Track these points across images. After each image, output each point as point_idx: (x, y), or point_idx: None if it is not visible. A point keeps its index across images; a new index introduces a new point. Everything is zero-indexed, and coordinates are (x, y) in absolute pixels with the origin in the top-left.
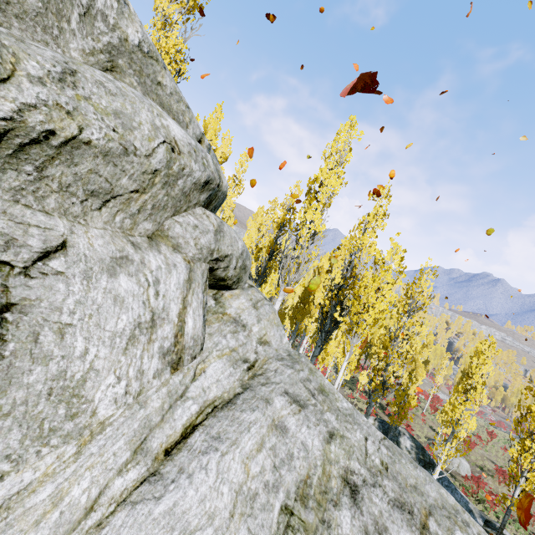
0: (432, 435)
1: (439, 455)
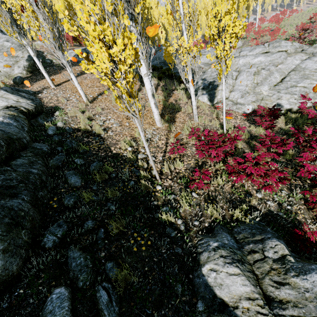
0: None
1: None
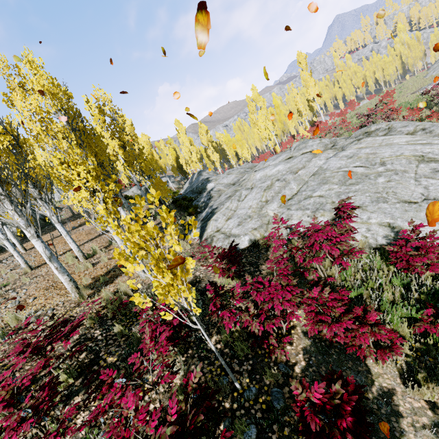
0: None
1: None
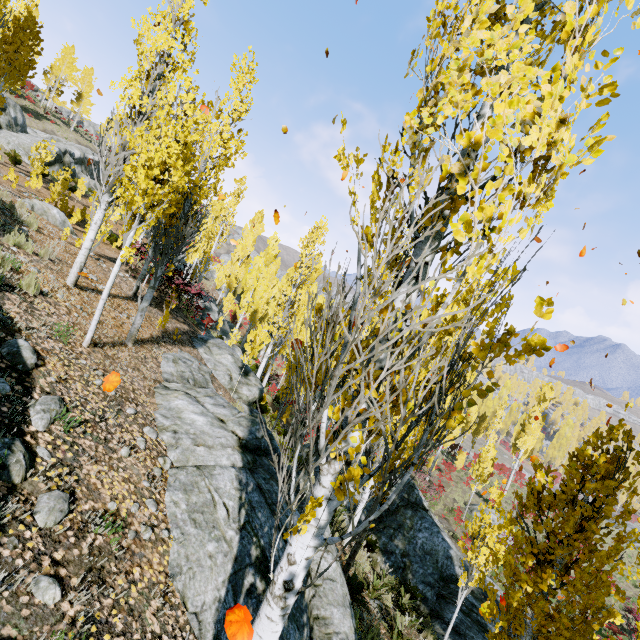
0: (476, 501)
1: (371, 458)
